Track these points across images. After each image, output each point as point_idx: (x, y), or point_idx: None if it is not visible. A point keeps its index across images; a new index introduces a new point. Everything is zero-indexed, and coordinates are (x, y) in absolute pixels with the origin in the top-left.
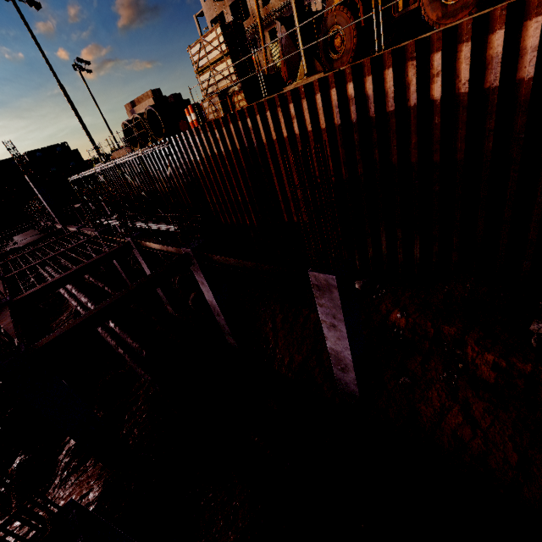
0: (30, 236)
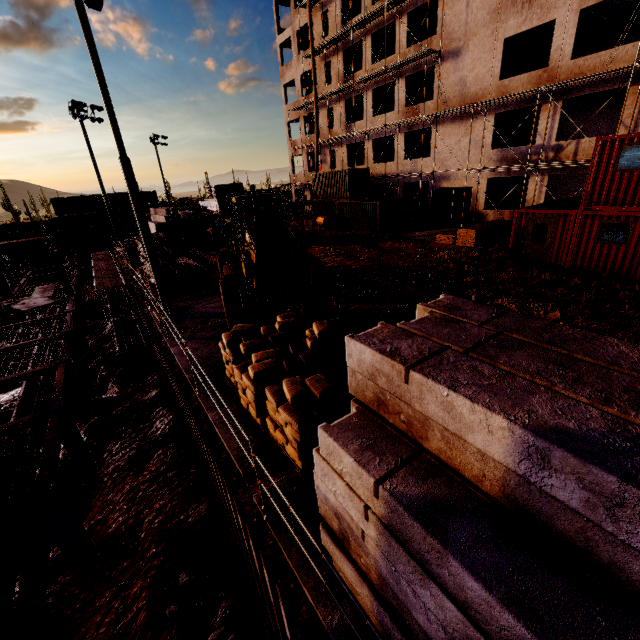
0: (42, 297)
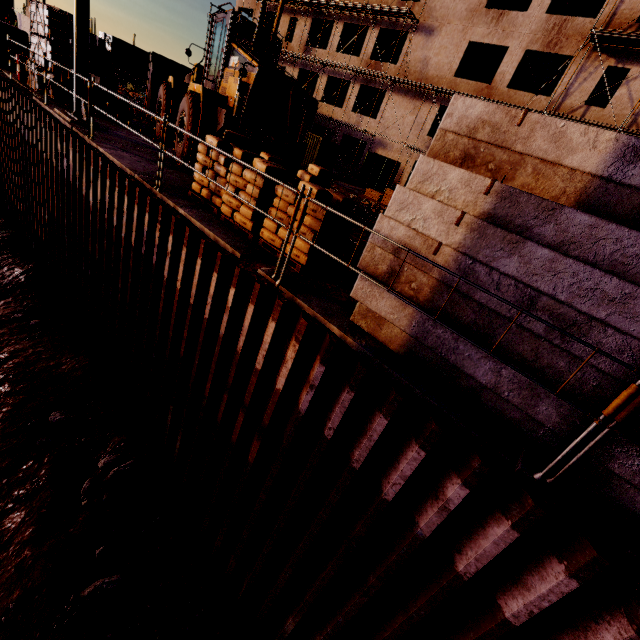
0: None
